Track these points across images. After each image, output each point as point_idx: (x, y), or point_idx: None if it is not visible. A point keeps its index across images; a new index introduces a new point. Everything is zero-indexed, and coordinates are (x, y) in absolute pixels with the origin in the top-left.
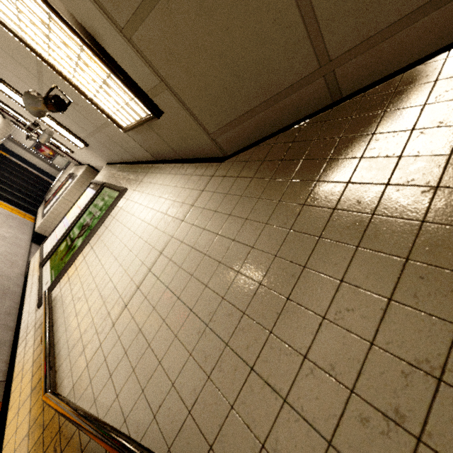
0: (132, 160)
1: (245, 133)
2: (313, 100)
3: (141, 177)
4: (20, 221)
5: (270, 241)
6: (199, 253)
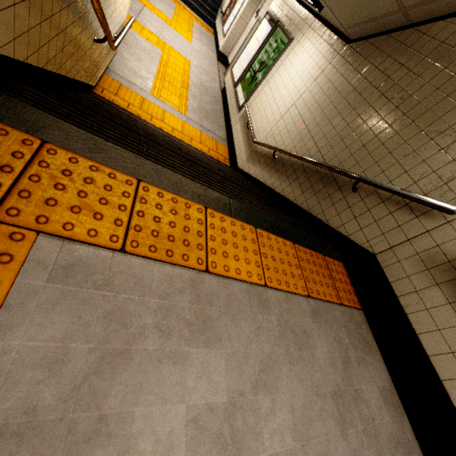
0: (303, 2)
1: (362, 31)
2: (398, 22)
3: (305, 30)
4: (207, 37)
5: (337, 102)
6: (314, 100)
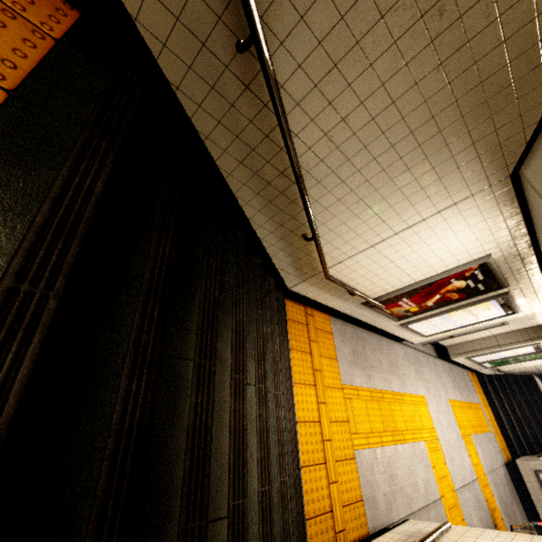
0: None
1: None
2: None
3: None
4: (357, 346)
5: None
6: None
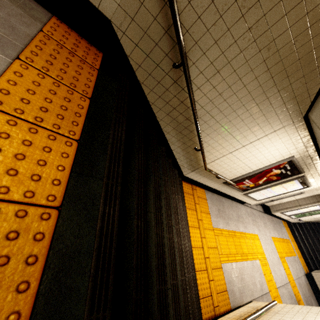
0: None
1: None
2: None
3: None
4: (220, 206)
5: None
6: None
